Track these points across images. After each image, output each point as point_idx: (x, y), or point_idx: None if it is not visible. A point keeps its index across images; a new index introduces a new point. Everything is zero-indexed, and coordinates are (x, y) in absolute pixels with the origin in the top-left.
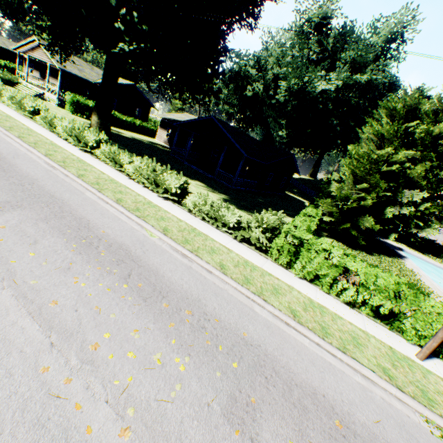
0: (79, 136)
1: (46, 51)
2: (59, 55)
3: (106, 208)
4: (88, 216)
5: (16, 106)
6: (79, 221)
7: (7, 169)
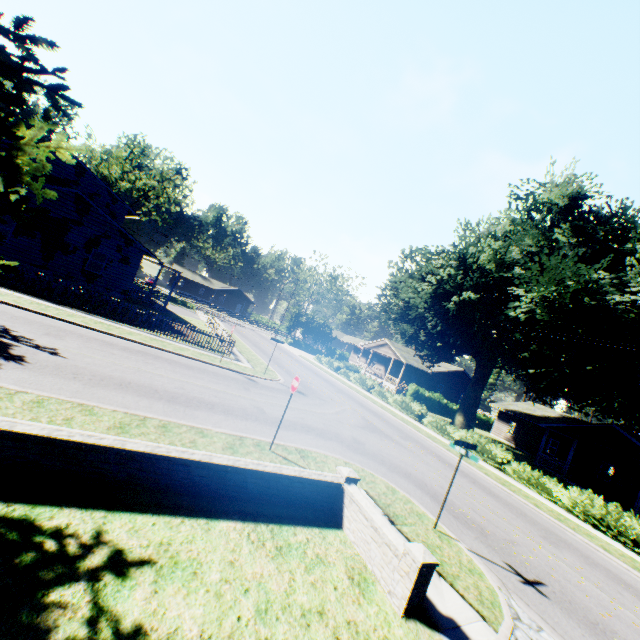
0: (483, 449)
1: (394, 349)
2: (401, 350)
3: (605, 558)
4: (607, 566)
5: (404, 409)
6: (610, 572)
7: (492, 493)
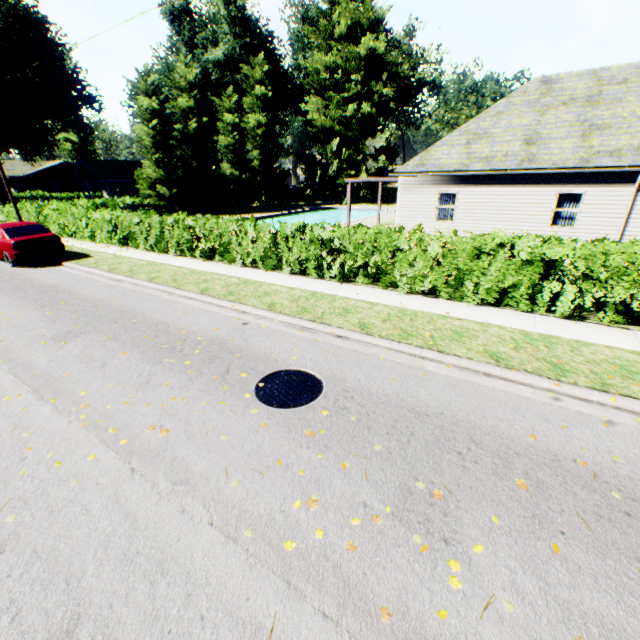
0: None
1: None
2: None
3: None
4: None
5: None
6: None
7: None
